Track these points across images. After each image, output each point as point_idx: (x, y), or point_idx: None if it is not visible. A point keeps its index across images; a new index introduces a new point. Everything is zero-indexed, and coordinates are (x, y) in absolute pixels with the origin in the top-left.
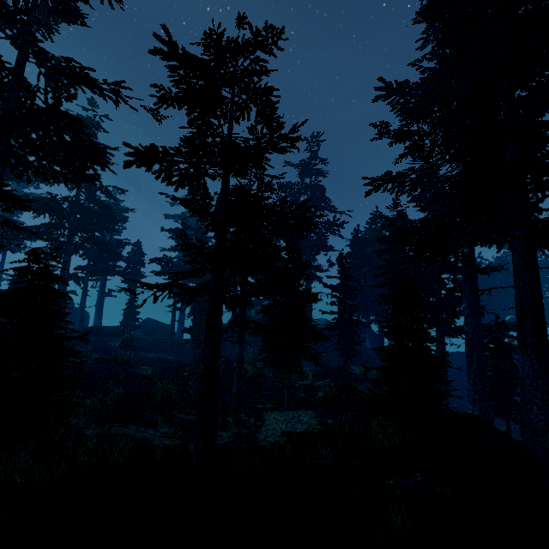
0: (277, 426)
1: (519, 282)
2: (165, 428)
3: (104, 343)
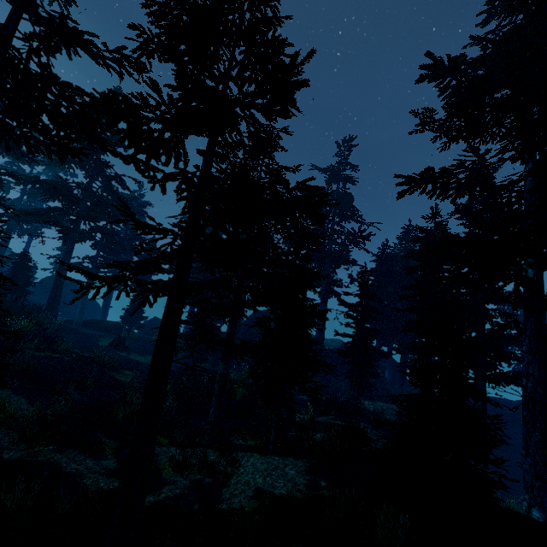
0: (252, 479)
1: None
2: (111, 460)
3: (96, 339)
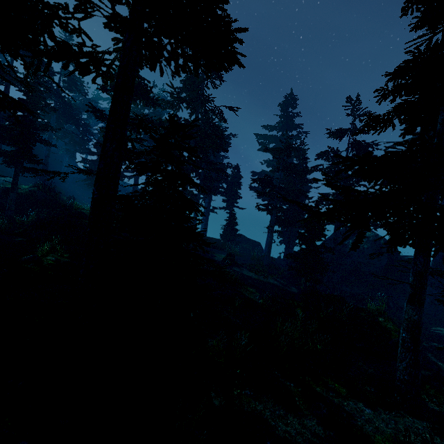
0: None
1: None
2: (312, 419)
3: (211, 254)
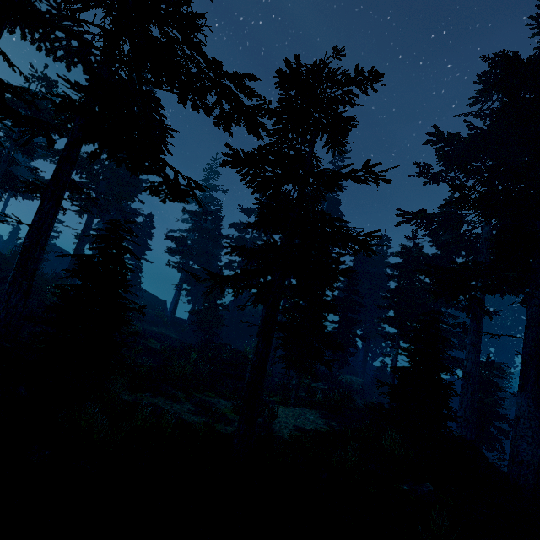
0: (288, 420)
1: (529, 335)
2: (189, 405)
3: None
